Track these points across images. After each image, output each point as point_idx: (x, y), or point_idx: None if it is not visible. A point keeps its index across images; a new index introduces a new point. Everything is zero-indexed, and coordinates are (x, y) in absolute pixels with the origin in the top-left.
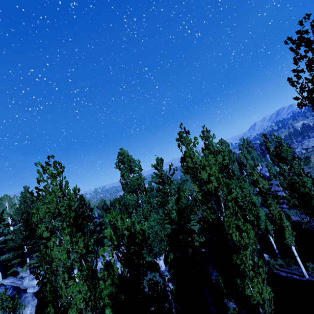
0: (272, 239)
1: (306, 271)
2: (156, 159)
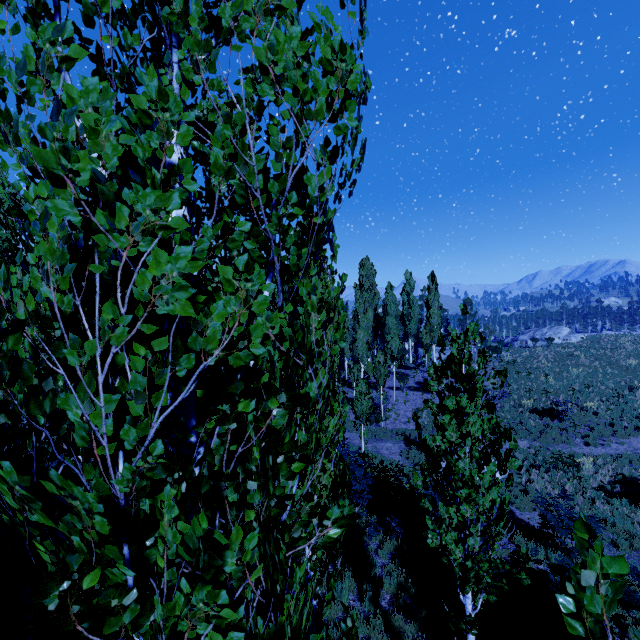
0: None
1: None
2: None
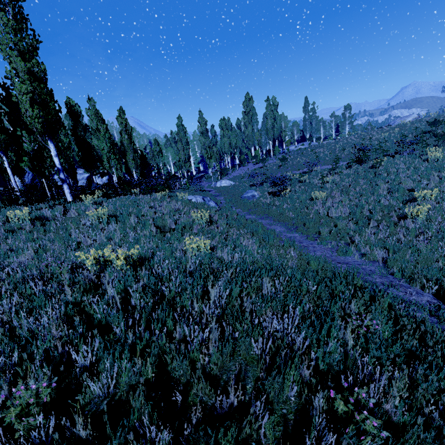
0: None
1: None
2: None
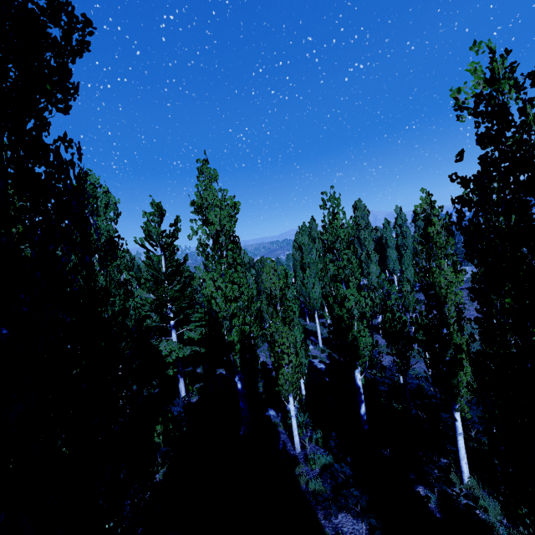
0: (302, 381)
1: (310, 441)
2: (152, 204)
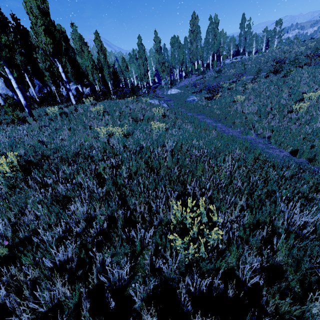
0: None
1: None
2: None
